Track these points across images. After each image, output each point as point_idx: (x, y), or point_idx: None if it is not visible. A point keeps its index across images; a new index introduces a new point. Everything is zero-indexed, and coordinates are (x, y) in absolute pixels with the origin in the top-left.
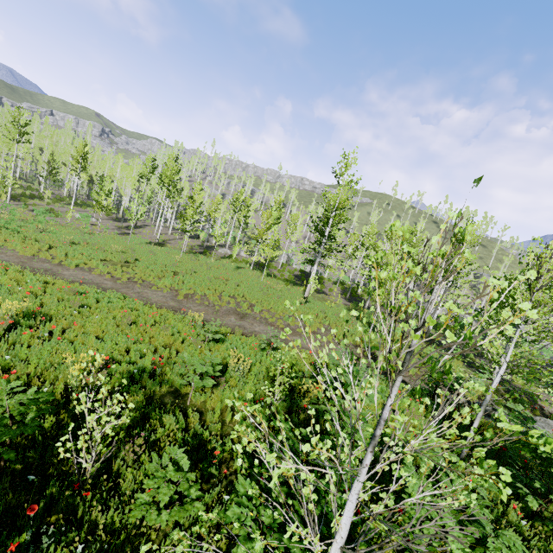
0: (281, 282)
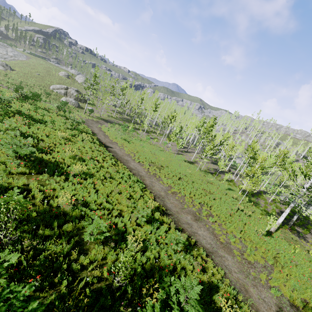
0: (257, 211)
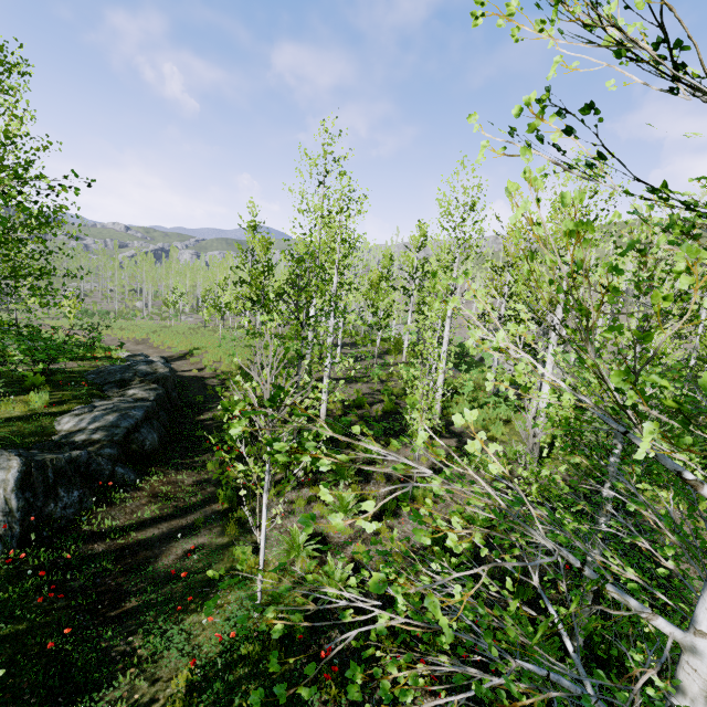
0: None
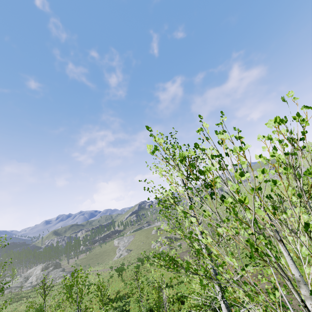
0: None
